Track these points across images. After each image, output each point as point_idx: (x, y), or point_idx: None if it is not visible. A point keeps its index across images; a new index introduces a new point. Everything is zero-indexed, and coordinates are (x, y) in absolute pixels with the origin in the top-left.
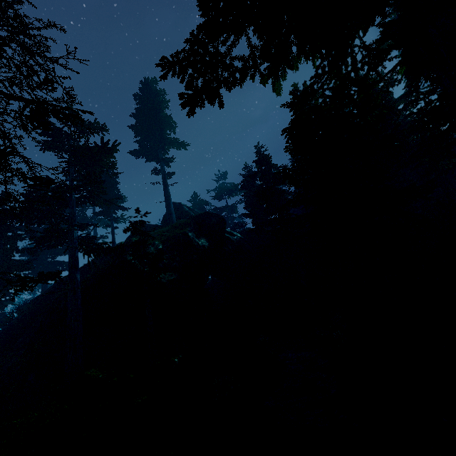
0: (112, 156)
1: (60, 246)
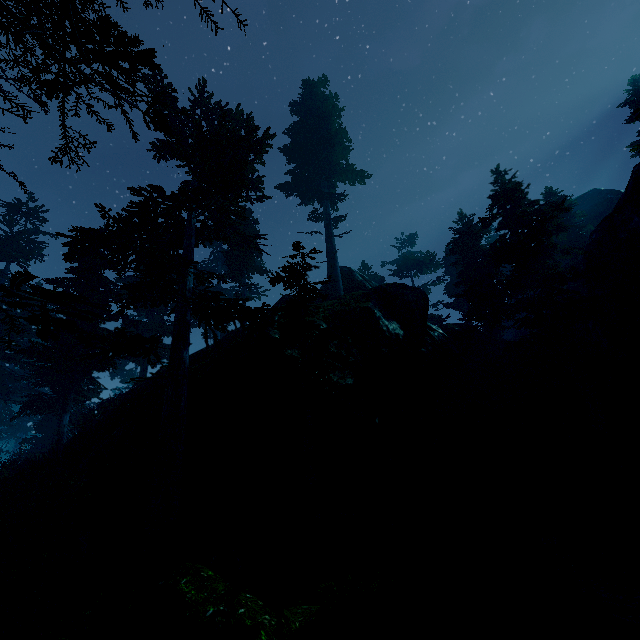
0: (259, 159)
1: (165, 305)
